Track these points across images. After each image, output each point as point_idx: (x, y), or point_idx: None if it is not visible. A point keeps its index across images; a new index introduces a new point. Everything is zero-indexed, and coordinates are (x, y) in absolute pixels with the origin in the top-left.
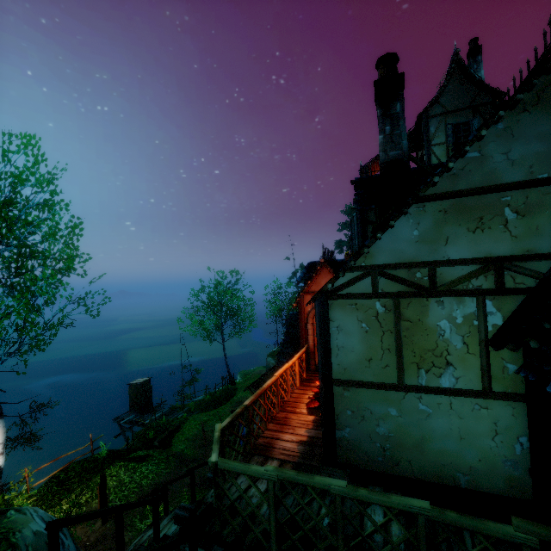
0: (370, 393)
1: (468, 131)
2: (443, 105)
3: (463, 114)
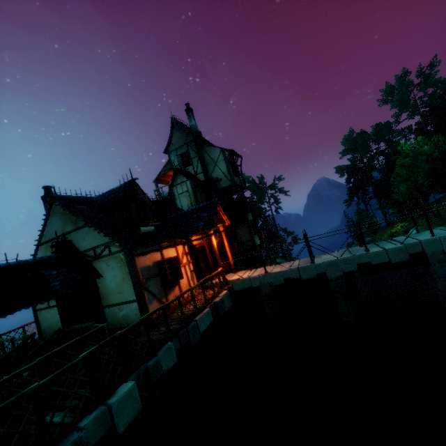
0: (45, 311)
1: (187, 157)
2: (174, 145)
3: (184, 148)
